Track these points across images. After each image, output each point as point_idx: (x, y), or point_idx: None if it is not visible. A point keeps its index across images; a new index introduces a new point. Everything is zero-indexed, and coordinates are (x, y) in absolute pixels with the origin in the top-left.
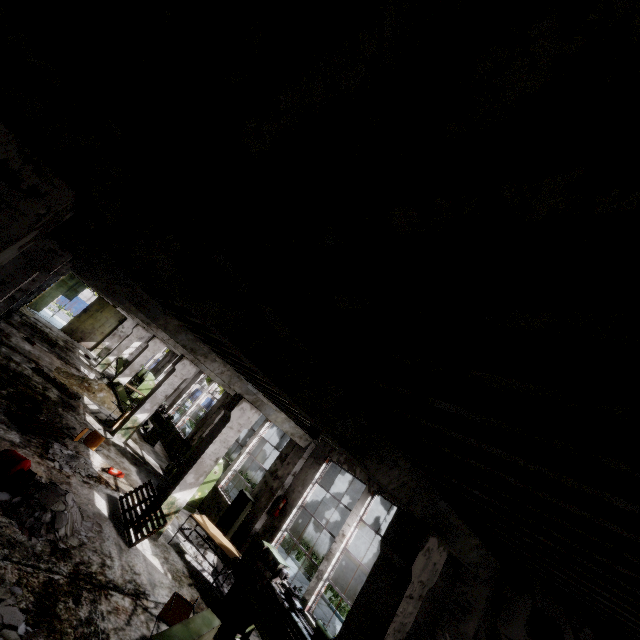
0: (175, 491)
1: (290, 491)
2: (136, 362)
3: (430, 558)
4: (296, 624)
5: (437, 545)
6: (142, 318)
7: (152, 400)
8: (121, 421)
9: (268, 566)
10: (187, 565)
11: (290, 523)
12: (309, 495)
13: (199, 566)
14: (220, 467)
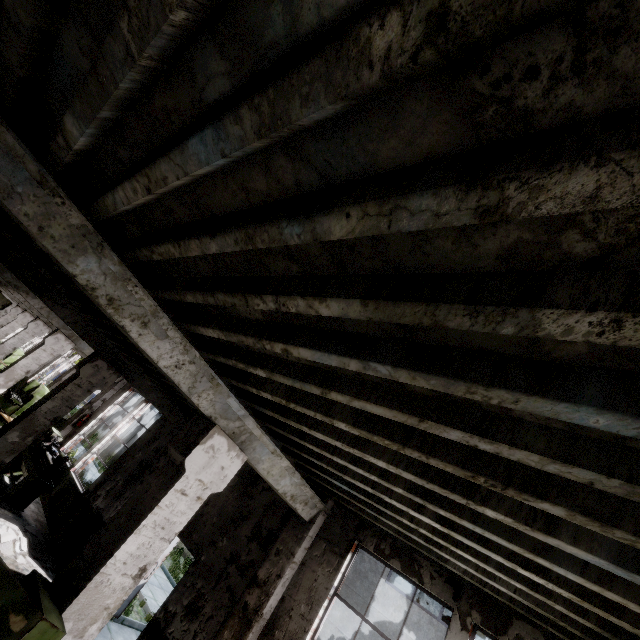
0: None
1: (96, 411)
2: (1, 331)
3: (100, 372)
4: (46, 455)
5: (107, 367)
6: (0, 280)
7: None
8: None
9: (46, 436)
10: None
11: (88, 430)
12: (110, 413)
13: None
14: None
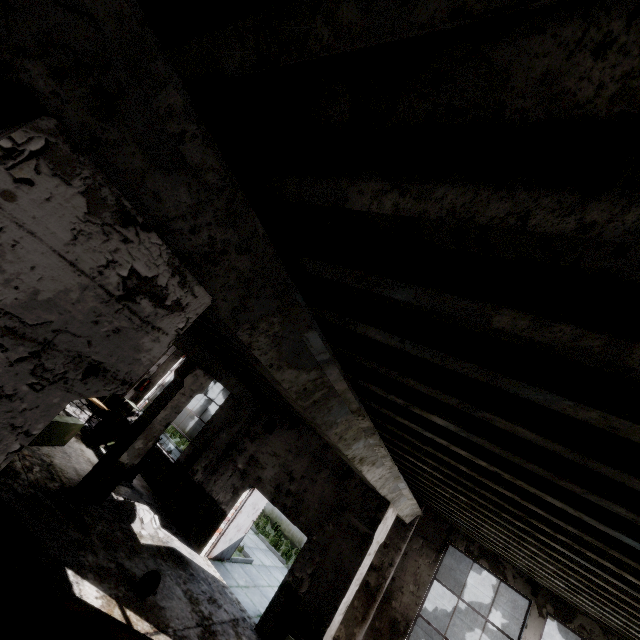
0: None
1: (154, 376)
2: None
3: (198, 380)
4: None
5: (203, 375)
6: None
7: None
8: None
9: (126, 411)
10: (66, 413)
11: (151, 395)
12: (168, 378)
13: (77, 416)
14: None
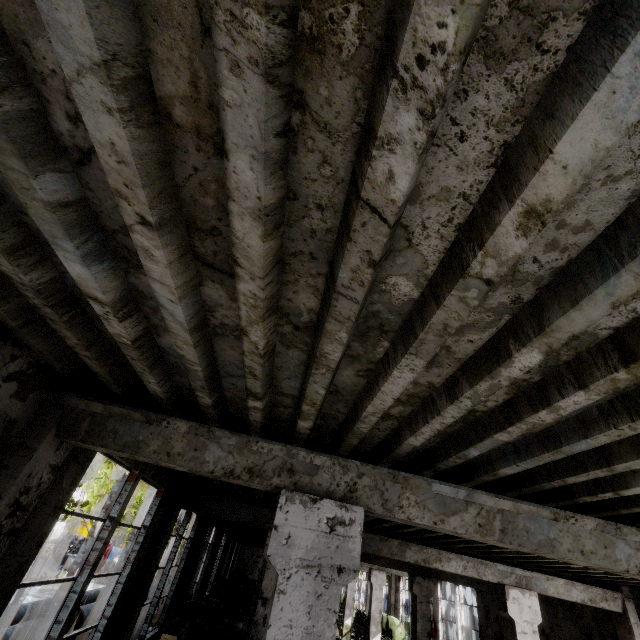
0: (370, 639)
1: (434, 614)
2: None
3: (422, 585)
4: None
5: (423, 579)
6: None
7: (348, 606)
8: (341, 632)
9: None
10: None
11: (442, 634)
12: (443, 609)
13: None
14: (401, 627)
